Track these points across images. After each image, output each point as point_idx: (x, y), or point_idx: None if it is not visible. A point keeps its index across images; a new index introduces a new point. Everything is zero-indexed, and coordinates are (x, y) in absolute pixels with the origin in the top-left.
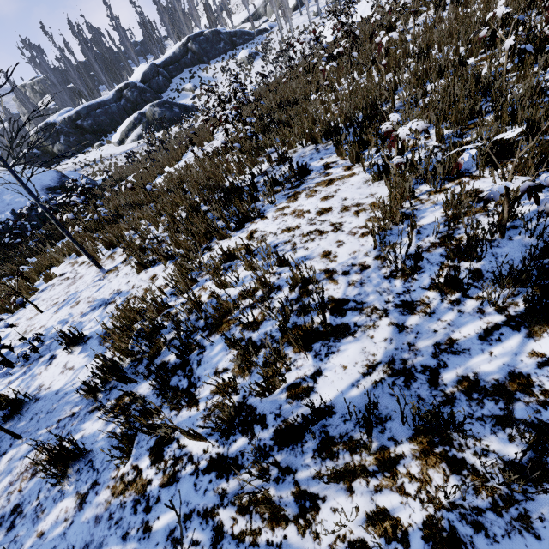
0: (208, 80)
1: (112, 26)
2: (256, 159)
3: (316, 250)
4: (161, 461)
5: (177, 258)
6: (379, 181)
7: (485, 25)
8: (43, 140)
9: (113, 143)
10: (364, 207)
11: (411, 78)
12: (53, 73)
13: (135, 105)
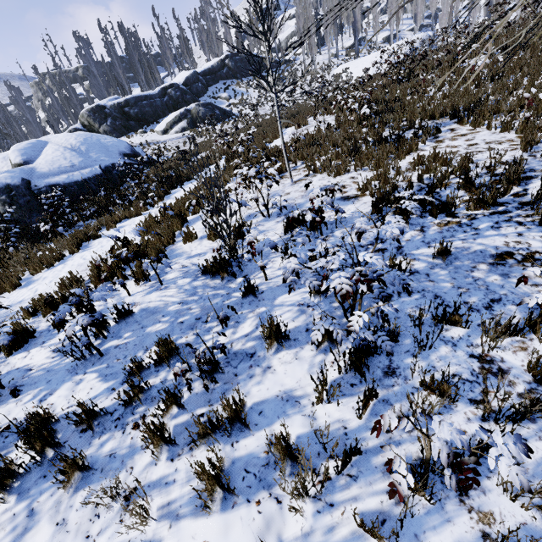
0: (241, 93)
1: (157, 34)
2: (383, 128)
3: (483, 157)
4: (458, 217)
5: (363, 170)
6: (503, 132)
7: (536, 65)
8: (91, 119)
9: (157, 132)
10: (503, 141)
11: (498, 87)
12: (95, 65)
13: (176, 103)
